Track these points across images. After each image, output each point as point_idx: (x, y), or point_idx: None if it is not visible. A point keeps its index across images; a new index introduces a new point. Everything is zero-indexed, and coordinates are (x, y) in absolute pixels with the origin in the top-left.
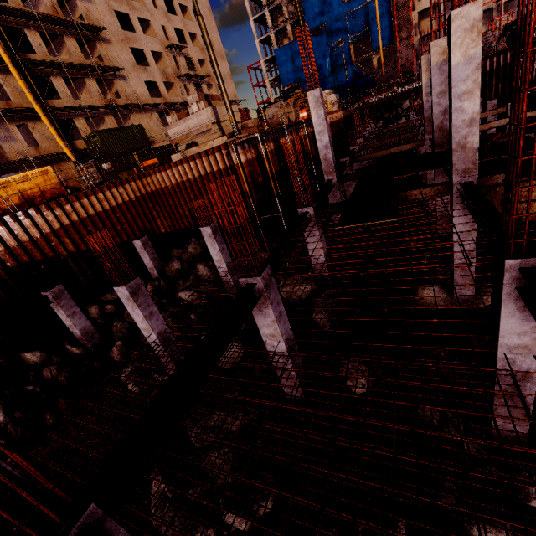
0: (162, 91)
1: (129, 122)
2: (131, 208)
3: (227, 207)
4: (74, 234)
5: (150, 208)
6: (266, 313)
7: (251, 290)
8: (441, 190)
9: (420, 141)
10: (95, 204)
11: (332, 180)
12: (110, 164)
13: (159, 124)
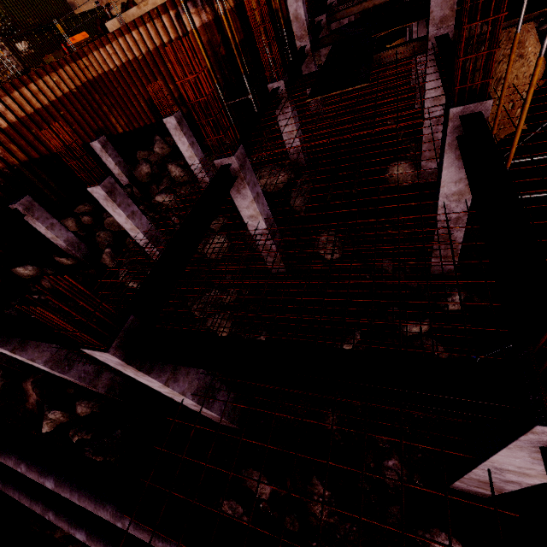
0: None
1: None
2: (76, 103)
3: (189, 76)
4: (18, 140)
5: (98, 102)
6: (245, 194)
7: (227, 170)
8: (417, 48)
9: None
10: (29, 99)
11: (304, 47)
12: (27, 43)
13: None
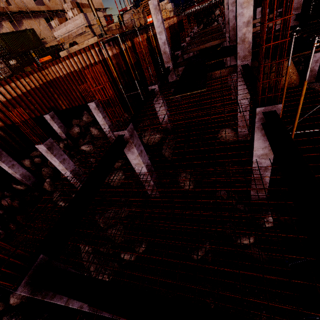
0: (44, 0)
1: (23, 27)
2: (38, 93)
3: (98, 86)
4: None
5: (52, 93)
6: (133, 152)
7: (121, 138)
8: (231, 70)
9: (223, 38)
10: (10, 91)
11: (169, 67)
12: (16, 61)
13: (47, 28)
